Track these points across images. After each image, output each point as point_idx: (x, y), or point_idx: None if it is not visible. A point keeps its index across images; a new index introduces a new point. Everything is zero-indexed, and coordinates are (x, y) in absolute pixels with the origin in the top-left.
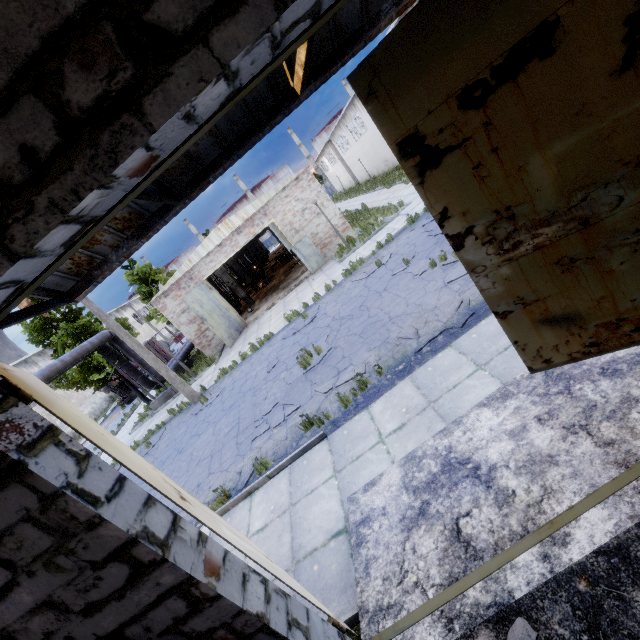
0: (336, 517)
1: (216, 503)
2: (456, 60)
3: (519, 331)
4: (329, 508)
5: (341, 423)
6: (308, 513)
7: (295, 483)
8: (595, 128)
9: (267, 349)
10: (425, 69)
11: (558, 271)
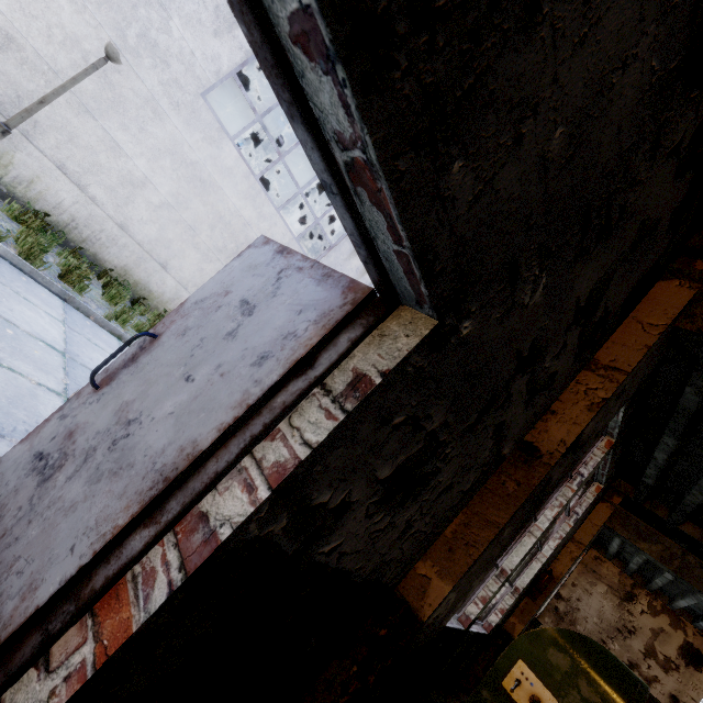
0: None
1: None
2: None
3: None
4: None
5: None
6: None
7: None
8: None
9: None
10: None
11: None
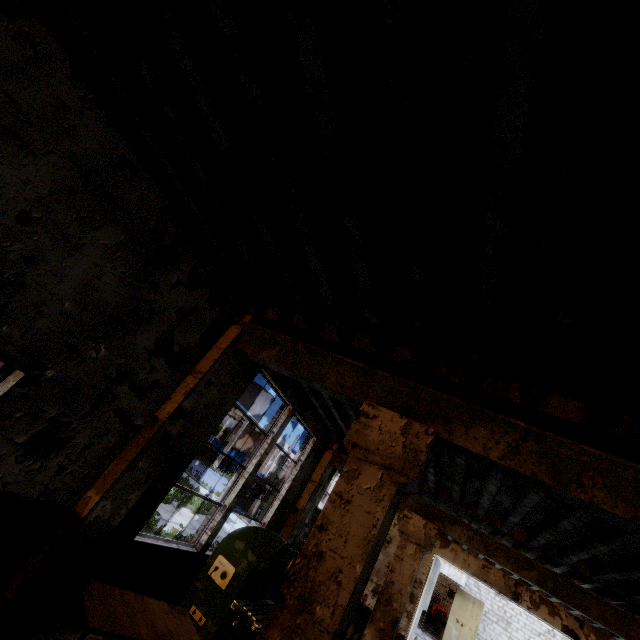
0: None
1: None
2: None
3: None
4: None
5: None
6: None
7: None
8: None
9: None
10: None
11: None
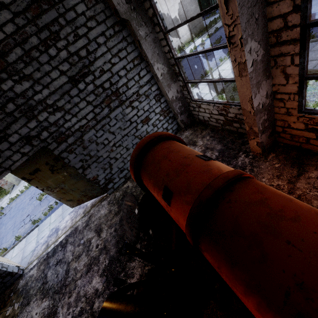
0: (34, 247)
1: (2, 253)
2: (25, 170)
3: (64, 202)
4: (33, 245)
5: (43, 221)
6: (28, 248)
7: (27, 241)
8: (54, 178)
9: (32, 188)
10: (20, 170)
11: (63, 194)
